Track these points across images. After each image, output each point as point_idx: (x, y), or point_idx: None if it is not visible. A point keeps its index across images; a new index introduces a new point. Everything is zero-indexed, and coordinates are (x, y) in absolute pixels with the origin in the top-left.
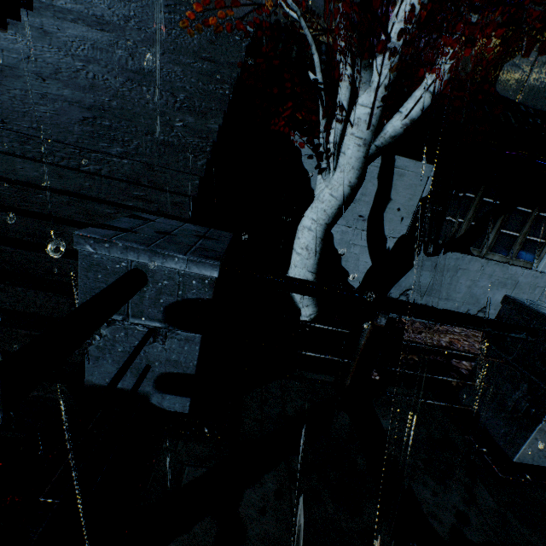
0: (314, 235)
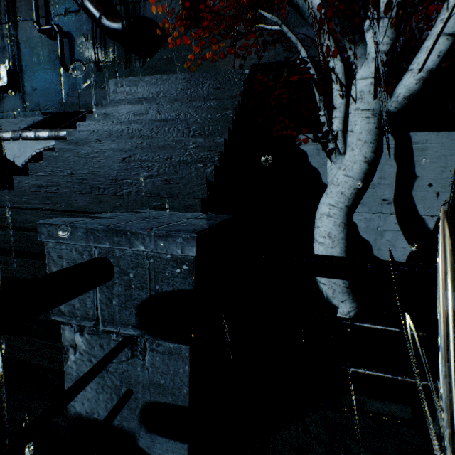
0: (335, 221)
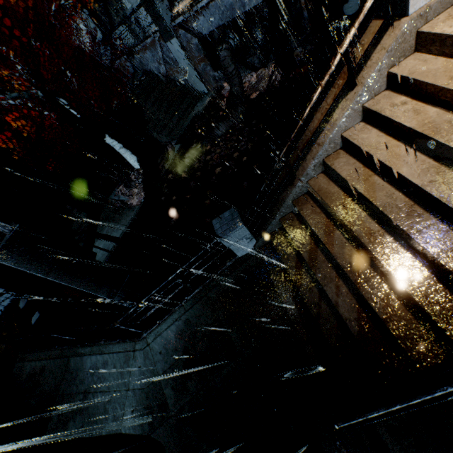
0: None
